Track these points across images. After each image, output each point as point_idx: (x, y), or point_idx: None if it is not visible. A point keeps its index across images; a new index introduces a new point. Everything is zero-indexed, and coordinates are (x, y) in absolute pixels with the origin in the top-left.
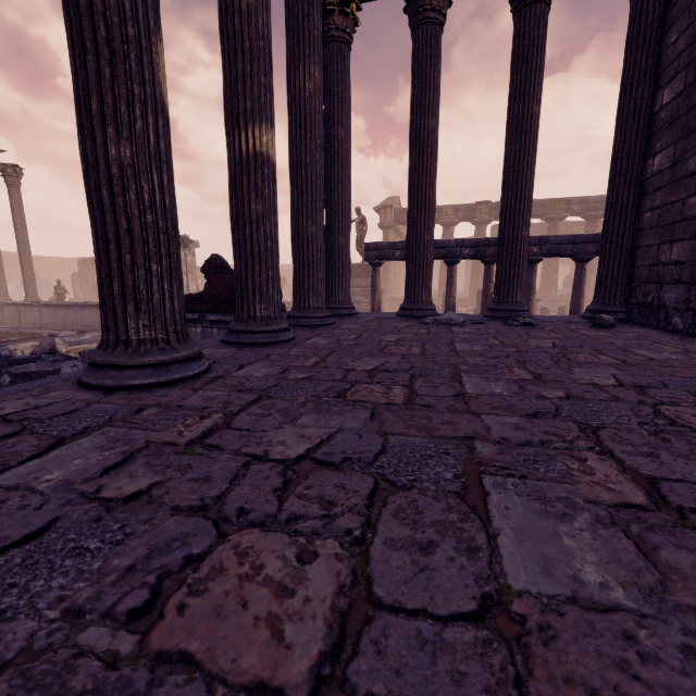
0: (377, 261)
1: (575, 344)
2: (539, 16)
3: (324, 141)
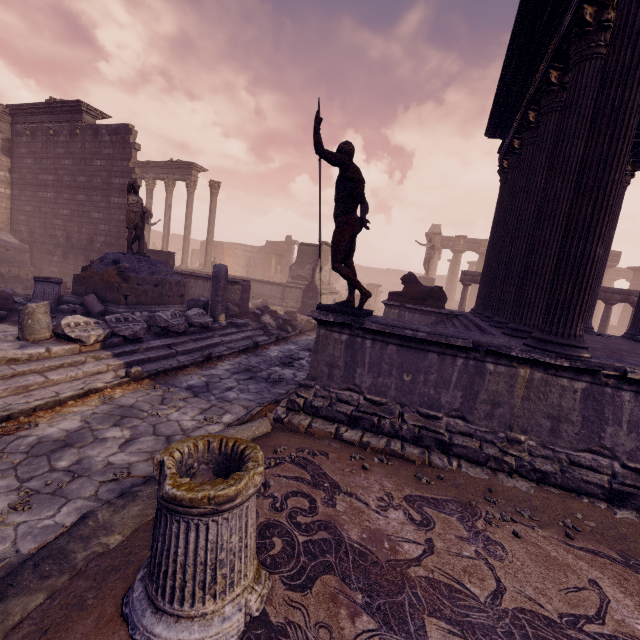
0: (469, 283)
1: (633, 344)
2: (621, 194)
3: (493, 228)
